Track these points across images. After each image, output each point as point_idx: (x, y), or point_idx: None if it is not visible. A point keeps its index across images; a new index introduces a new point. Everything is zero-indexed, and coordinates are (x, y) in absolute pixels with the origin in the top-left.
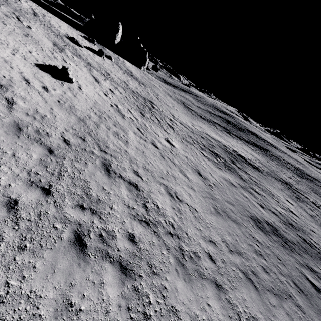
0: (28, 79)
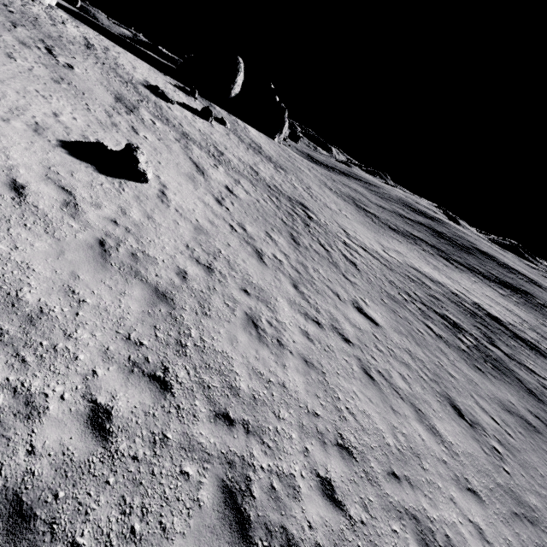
0: (26, 186)
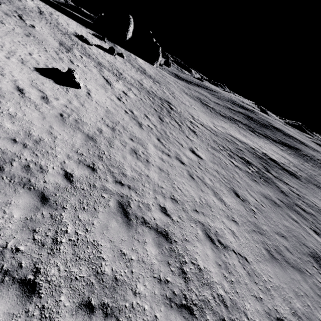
0: (23, 89)
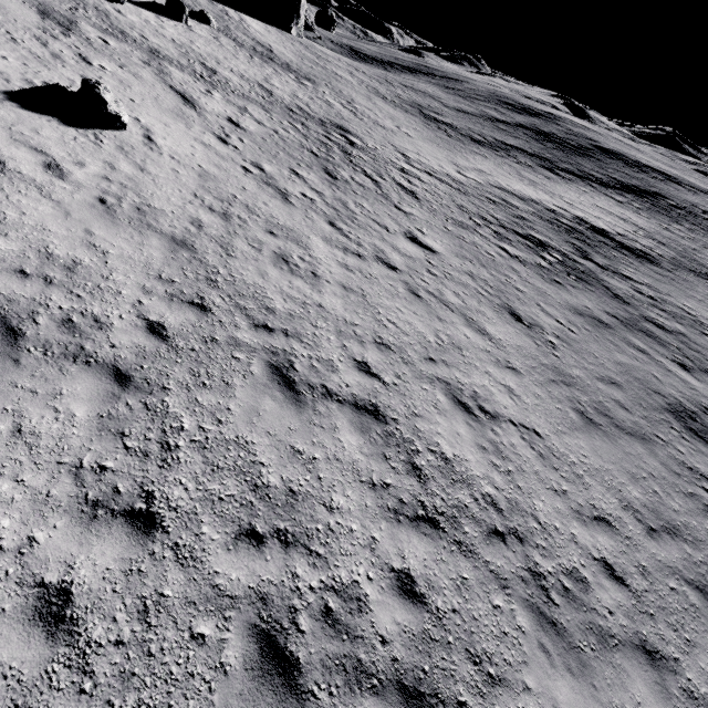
0: None
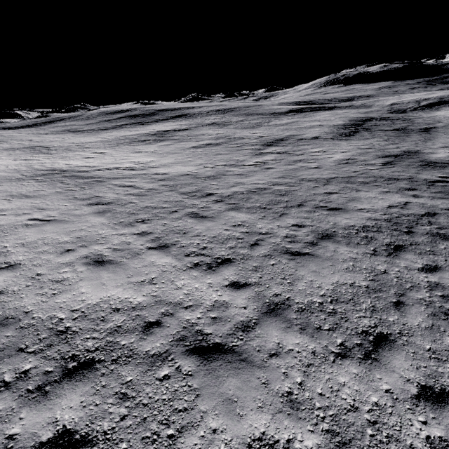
0: None
